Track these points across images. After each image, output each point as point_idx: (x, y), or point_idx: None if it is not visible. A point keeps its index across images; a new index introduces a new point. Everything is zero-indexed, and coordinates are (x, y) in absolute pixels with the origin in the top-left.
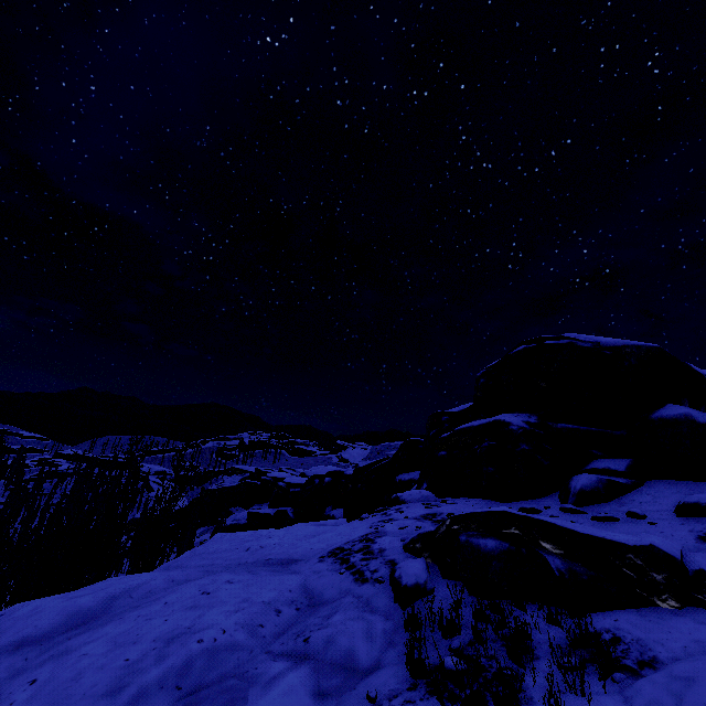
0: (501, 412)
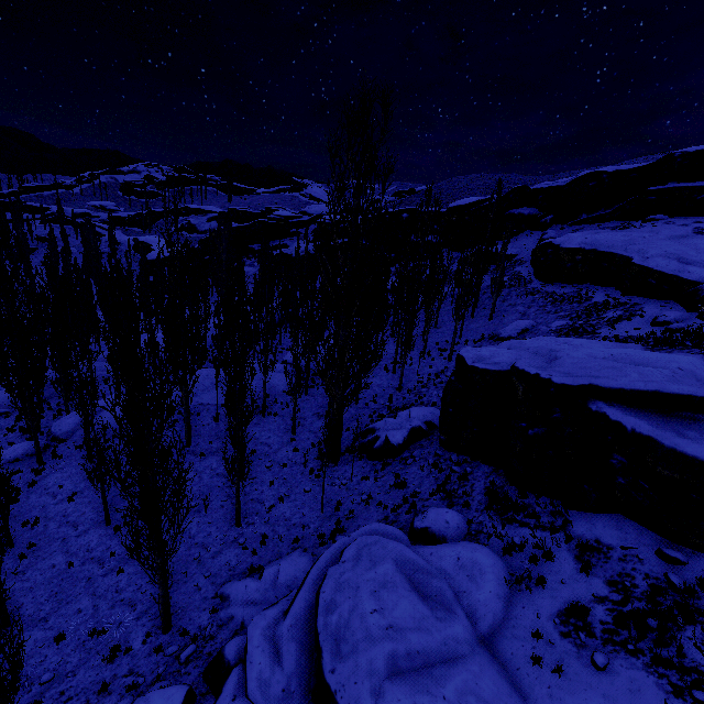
0: (697, 179)
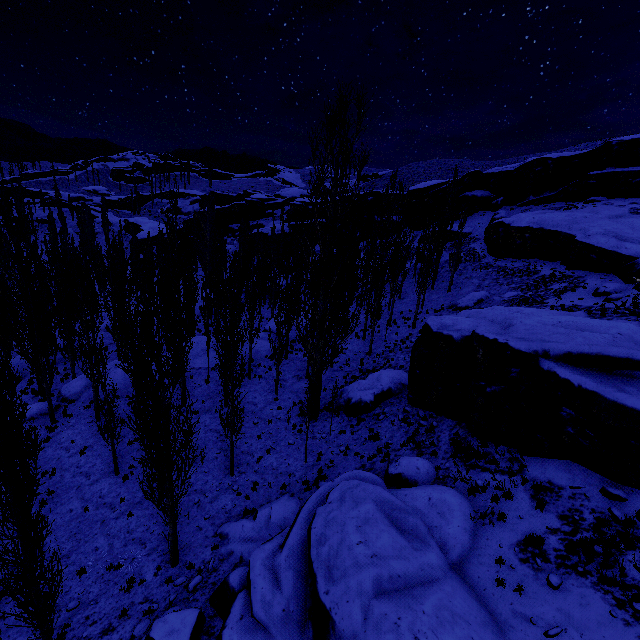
0: (632, 165)
